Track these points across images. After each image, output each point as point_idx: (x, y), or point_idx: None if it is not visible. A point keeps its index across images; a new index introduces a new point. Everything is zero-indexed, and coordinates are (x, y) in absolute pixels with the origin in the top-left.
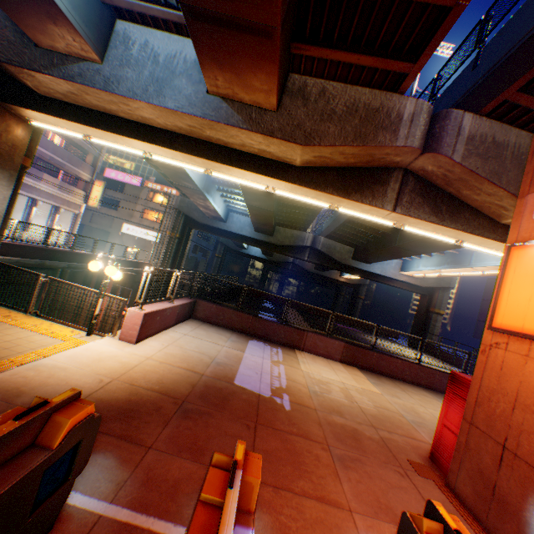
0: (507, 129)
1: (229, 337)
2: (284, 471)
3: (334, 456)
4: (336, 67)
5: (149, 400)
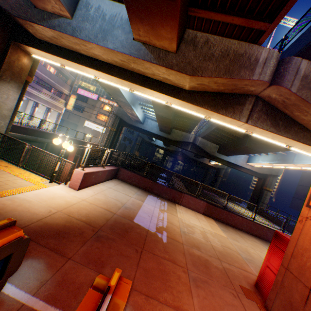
0: None
1: (136, 192)
2: (155, 284)
3: (190, 278)
4: (217, 25)
5: (77, 226)
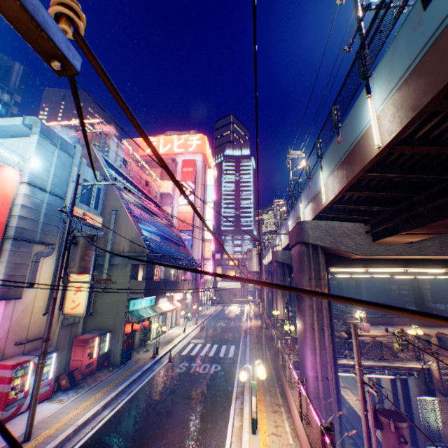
0: None
1: (372, 326)
2: None
3: None
4: None
5: None
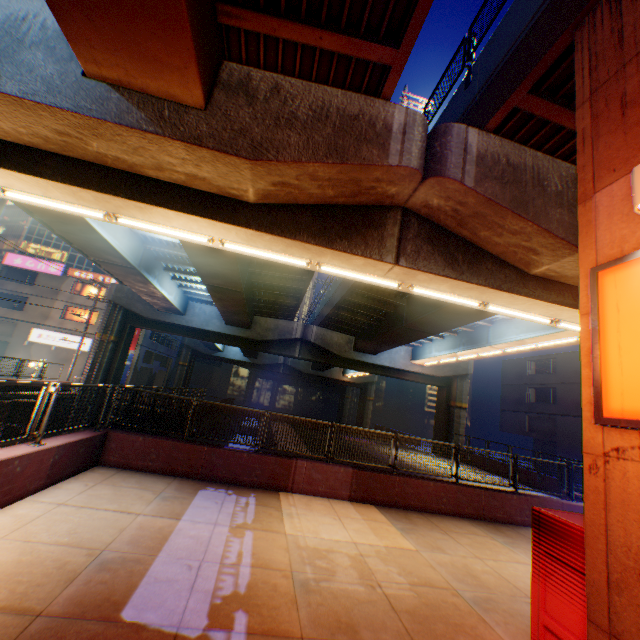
0: (521, 150)
1: (161, 491)
2: None
3: None
4: (294, 60)
5: None
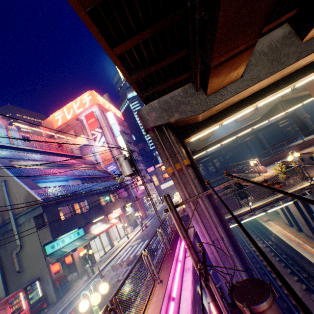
0: None
1: (270, 166)
2: None
3: None
4: None
5: None
